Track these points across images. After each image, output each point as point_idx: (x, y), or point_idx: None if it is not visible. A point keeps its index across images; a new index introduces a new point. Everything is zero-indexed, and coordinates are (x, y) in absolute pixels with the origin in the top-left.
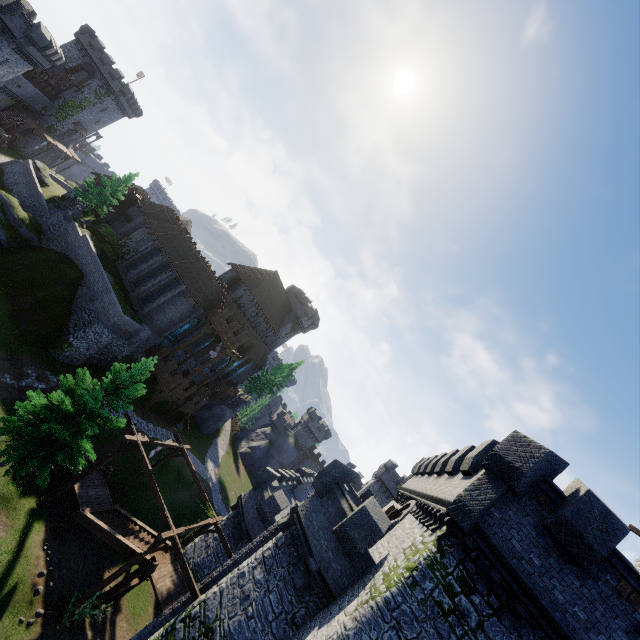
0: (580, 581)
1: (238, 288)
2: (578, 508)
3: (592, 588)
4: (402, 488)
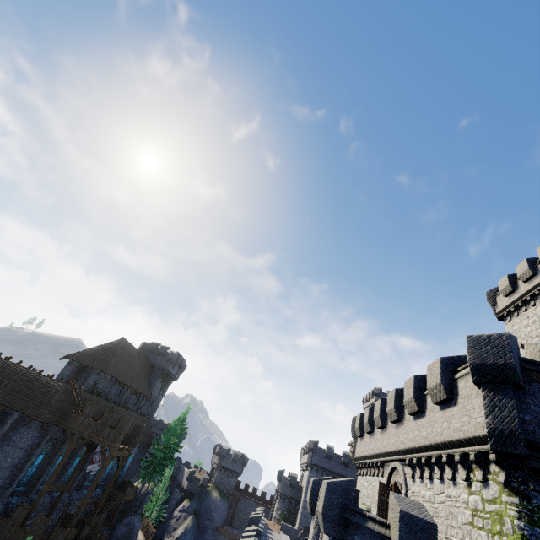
0: None
1: (87, 376)
2: None
3: None
4: (359, 458)
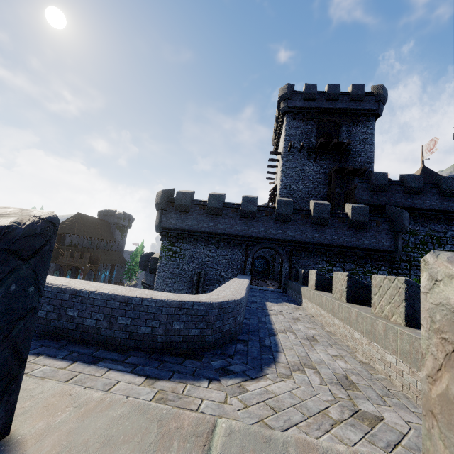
0: (191, 215)
1: (65, 238)
2: (177, 198)
3: (194, 214)
4: None
